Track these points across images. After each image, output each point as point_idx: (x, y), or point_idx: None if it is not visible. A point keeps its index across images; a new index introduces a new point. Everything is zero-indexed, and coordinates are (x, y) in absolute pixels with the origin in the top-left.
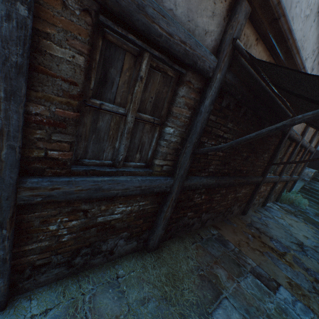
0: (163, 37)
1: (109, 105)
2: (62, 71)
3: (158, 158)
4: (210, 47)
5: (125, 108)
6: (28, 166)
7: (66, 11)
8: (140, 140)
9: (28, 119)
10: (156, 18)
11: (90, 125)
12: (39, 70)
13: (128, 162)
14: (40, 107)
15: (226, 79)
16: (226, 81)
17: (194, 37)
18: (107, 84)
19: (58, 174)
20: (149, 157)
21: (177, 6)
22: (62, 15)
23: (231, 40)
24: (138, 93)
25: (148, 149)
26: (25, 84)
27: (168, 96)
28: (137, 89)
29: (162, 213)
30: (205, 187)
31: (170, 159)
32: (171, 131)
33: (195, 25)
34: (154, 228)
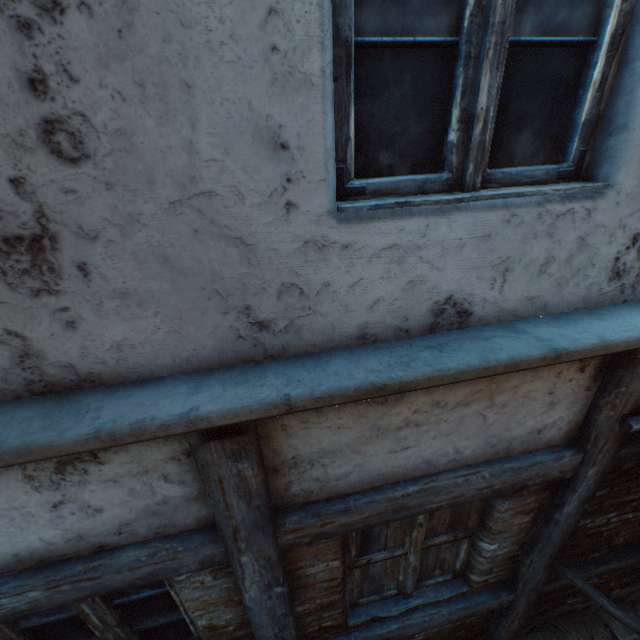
0: (444, 505)
1: (379, 556)
2: (319, 577)
3: (474, 573)
4: (557, 434)
5: (403, 548)
6: (306, 637)
7: (311, 545)
8: (436, 558)
9: (297, 614)
10: (425, 500)
11: (359, 575)
12: (298, 586)
13: (422, 580)
14: (306, 604)
15: (620, 454)
16: (622, 456)
17: (510, 450)
18: (372, 540)
19: (335, 632)
20: (457, 568)
21: (461, 450)
22: (309, 549)
23: (614, 420)
24: (418, 536)
25: (453, 559)
26: (291, 615)
27: (476, 506)
28: (415, 534)
29: (501, 626)
30: (603, 574)
31: (499, 568)
32: (493, 546)
33: (509, 440)
34: (489, 637)
